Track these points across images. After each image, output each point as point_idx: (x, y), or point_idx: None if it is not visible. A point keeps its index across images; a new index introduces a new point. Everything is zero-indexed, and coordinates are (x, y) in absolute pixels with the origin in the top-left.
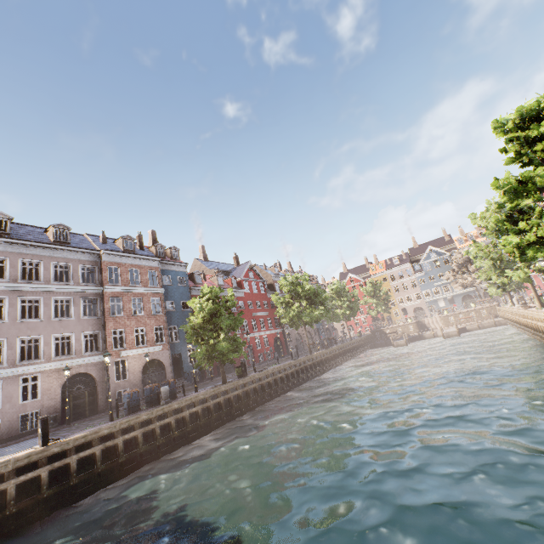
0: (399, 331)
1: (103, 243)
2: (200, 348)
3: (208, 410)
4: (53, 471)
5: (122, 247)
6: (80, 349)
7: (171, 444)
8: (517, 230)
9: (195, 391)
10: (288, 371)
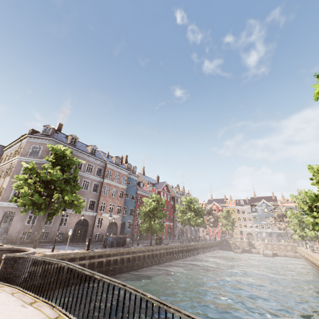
0: (237, 244)
1: (107, 157)
2: (146, 224)
3: (144, 256)
4: (88, 263)
5: (115, 161)
6: (87, 207)
7: (127, 268)
8: (312, 215)
9: (137, 245)
10: (179, 249)
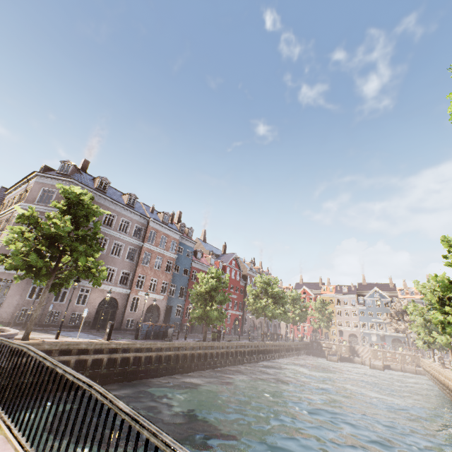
0: (333, 348)
1: (151, 212)
2: (198, 309)
3: (192, 356)
4: (108, 359)
5: (162, 219)
6: (117, 281)
7: (166, 370)
8: (443, 311)
9: (185, 339)
10: (246, 349)
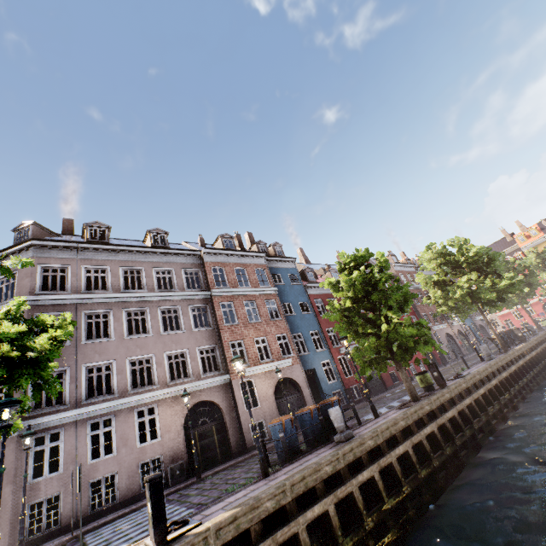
0: None
1: (202, 247)
2: (366, 341)
3: (420, 448)
4: None
5: (222, 247)
6: (197, 369)
7: (386, 525)
8: None
9: (374, 415)
10: (501, 376)
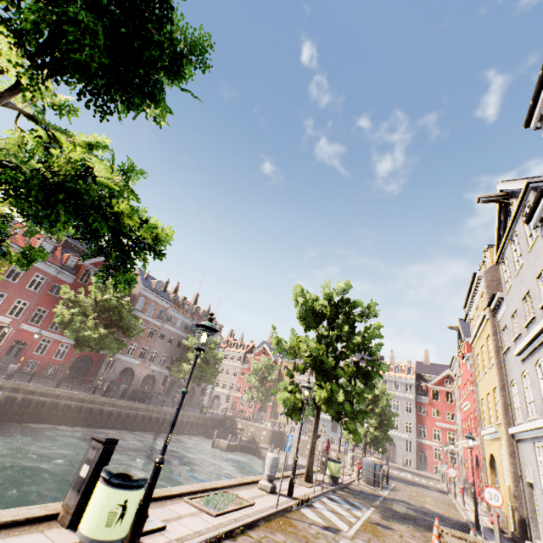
0: (250, 432)
1: None
2: None
3: None
4: None
5: None
6: None
7: None
8: None
9: None
10: None
